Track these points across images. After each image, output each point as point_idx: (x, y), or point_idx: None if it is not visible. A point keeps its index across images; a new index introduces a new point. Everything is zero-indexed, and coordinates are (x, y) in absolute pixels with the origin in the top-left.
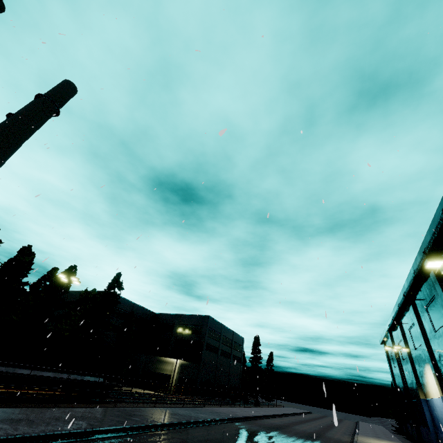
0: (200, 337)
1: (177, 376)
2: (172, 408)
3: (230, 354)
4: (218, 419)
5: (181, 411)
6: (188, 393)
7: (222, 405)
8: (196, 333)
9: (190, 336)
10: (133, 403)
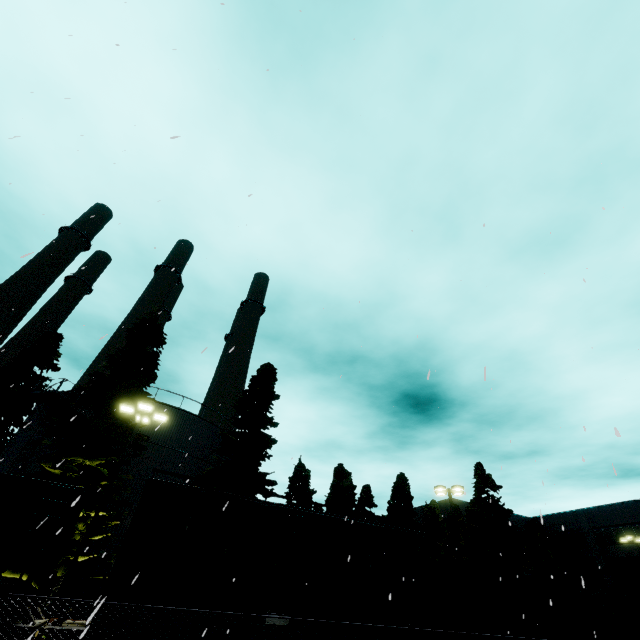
0: None
1: None
2: None
3: None
4: None
5: None
6: None
7: None
8: None
9: (633, 547)
10: None
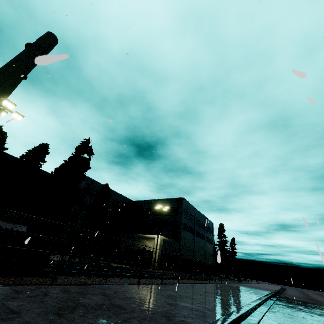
0: (177, 218)
1: (159, 252)
2: (165, 284)
3: (204, 236)
4: (255, 304)
5: (184, 290)
6: (171, 269)
7: (214, 280)
8: (173, 214)
9: (166, 217)
10: (101, 276)
